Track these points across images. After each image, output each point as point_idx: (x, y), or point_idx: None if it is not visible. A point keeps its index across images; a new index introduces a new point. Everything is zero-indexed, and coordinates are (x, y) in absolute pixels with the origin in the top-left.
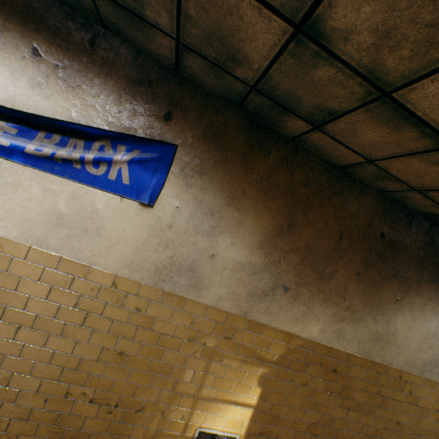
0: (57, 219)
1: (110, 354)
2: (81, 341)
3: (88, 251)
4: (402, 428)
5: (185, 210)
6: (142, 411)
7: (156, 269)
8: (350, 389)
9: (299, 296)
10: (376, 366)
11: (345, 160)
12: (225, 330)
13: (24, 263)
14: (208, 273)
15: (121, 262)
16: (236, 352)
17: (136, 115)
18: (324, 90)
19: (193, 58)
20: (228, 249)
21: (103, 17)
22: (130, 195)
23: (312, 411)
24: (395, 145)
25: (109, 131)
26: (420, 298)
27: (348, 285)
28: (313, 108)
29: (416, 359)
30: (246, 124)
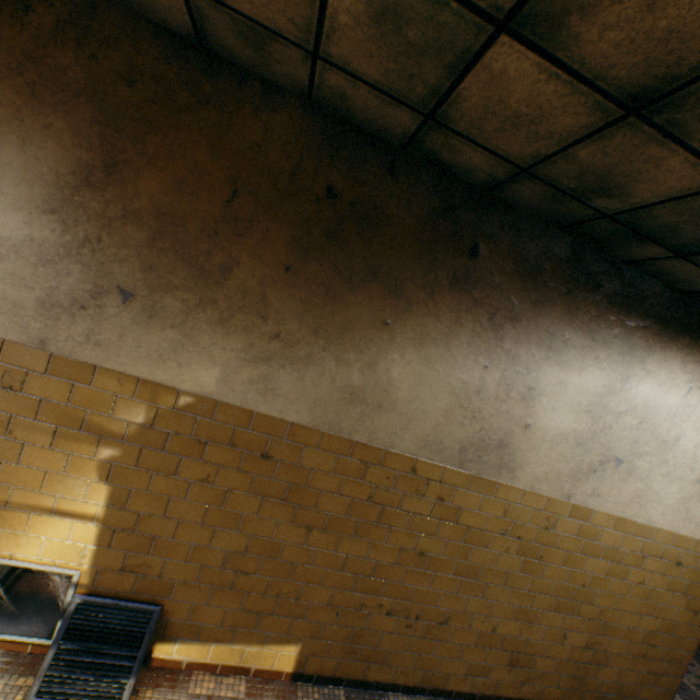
0: None
1: None
2: None
3: None
4: (434, 564)
5: None
6: None
7: None
8: (309, 491)
9: (160, 311)
10: (359, 450)
11: (171, 6)
12: (3, 375)
13: None
14: None
15: None
16: (39, 417)
17: None
18: None
19: None
20: None
21: None
22: None
23: (231, 531)
24: None
25: None
26: (438, 322)
27: (268, 292)
28: None
29: (444, 438)
30: None
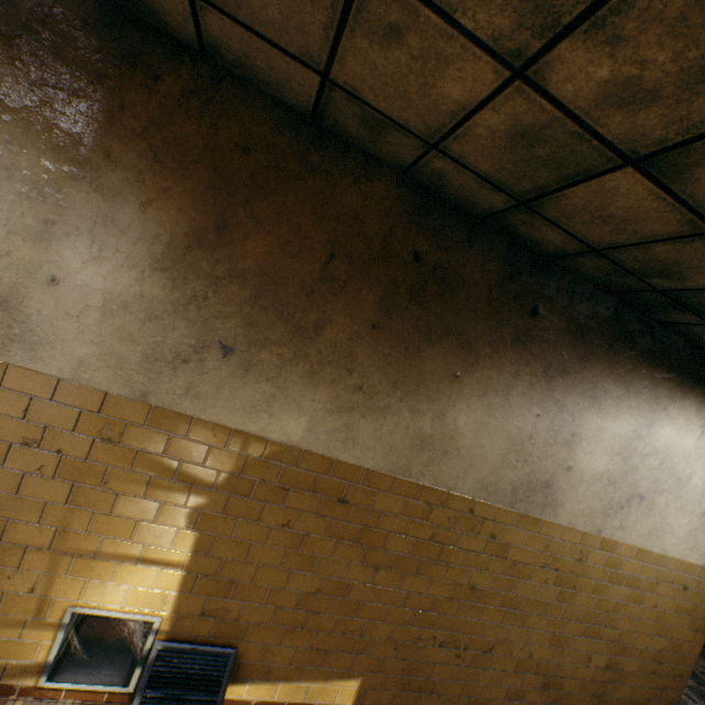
0: None
1: None
2: None
3: None
4: (483, 597)
5: None
6: None
7: None
8: (378, 532)
9: (256, 365)
10: (425, 493)
11: (301, 89)
12: (103, 427)
13: None
14: (49, 314)
15: None
16: (134, 467)
17: None
18: None
19: None
20: (89, 268)
21: None
22: None
23: (306, 573)
24: None
25: None
26: (500, 375)
27: (355, 347)
28: None
29: (499, 480)
30: (95, 12)
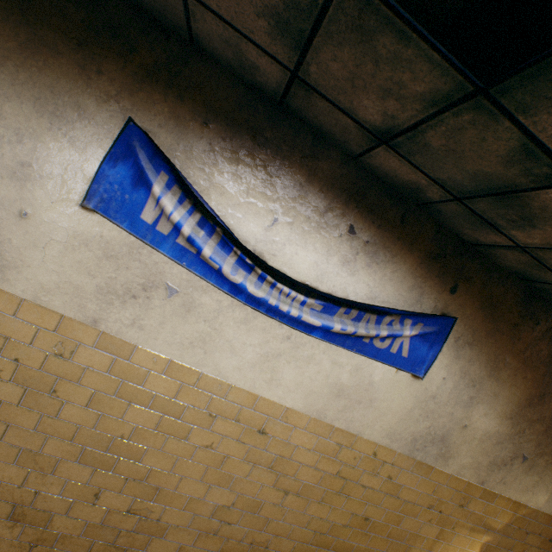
0: (338, 390)
1: (357, 519)
2: (335, 506)
3: (358, 421)
4: None
5: (450, 381)
6: None
7: (412, 438)
8: None
9: (534, 466)
10: None
11: None
12: (460, 498)
13: (302, 433)
14: (458, 442)
15: (383, 432)
16: (467, 519)
17: (426, 288)
18: None
19: (519, 254)
20: (480, 419)
21: (432, 205)
22: (405, 367)
23: None
24: None
25: (409, 311)
26: None
27: None
28: None
29: None
30: (522, 294)
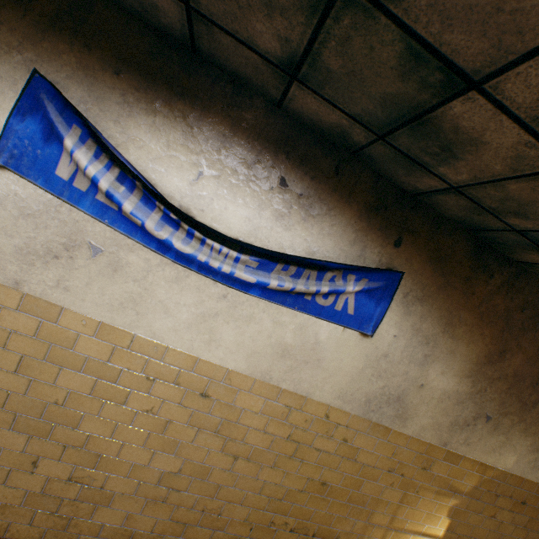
0: (282, 351)
1: (314, 484)
2: (290, 471)
3: (307, 382)
4: None
5: (402, 339)
6: None
7: (366, 399)
8: (536, 521)
9: (499, 426)
10: None
11: None
12: (423, 461)
13: (247, 395)
14: (415, 403)
15: (335, 393)
16: (431, 483)
17: (368, 242)
18: None
19: (457, 198)
20: (437, 378)
21: (363, 151)
22: (352, 325)
23: None
24: None
25: (349, 265)
26: None
27: None
28: None
29: None
30: (473, 247)
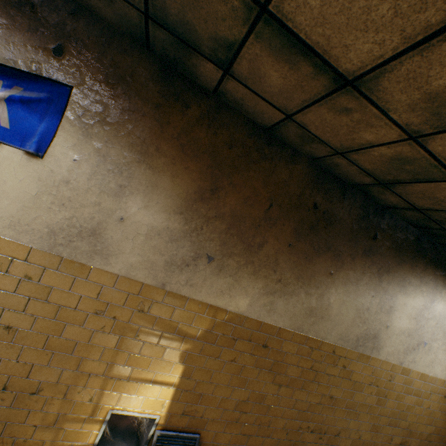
0: None
1: None
2: None
3: None
4: (336, 402)
5: (85, 165)
6: (39, 393)
7: (50, 231)
8: (282, 364)
9: (225, 267)
10: (310, 341)
11: (268, 118)
12: (139, 303)
13: None
14: (117, 238)
15: (3, 221)
16: (154, 326)
17: (16, 44)
18: (209, 10)
19: None
20: (141, 212)
21: None
22: (12, 141)
23: (241, 389)
24: (300, 89)
25: None
26: (354, 273)
27: (279, 257)
28: (211, 40)
29: (349, 333)
30: (159, 71)
